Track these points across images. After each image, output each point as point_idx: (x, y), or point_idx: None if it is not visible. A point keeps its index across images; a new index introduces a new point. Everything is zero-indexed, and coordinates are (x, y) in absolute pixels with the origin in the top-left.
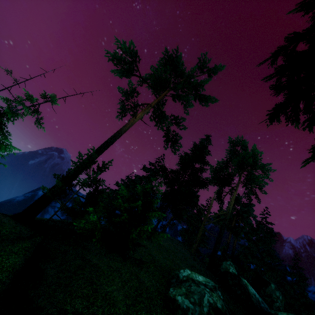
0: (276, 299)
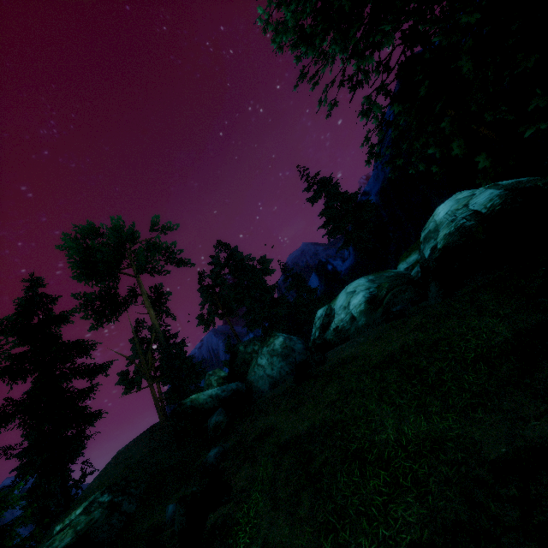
0: (250, 357)
